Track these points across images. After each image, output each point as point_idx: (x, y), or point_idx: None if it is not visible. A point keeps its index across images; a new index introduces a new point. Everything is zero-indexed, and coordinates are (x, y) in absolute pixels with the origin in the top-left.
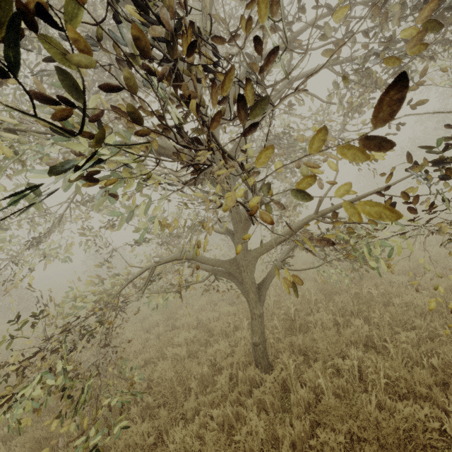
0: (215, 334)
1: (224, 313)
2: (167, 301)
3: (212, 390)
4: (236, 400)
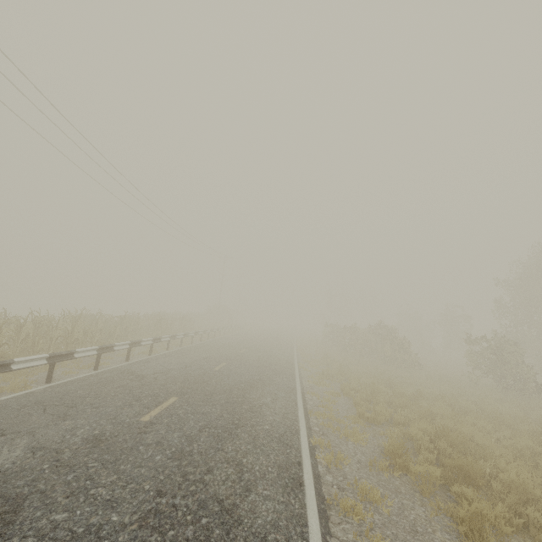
0: None
1: None
2: None
3: None
4: None
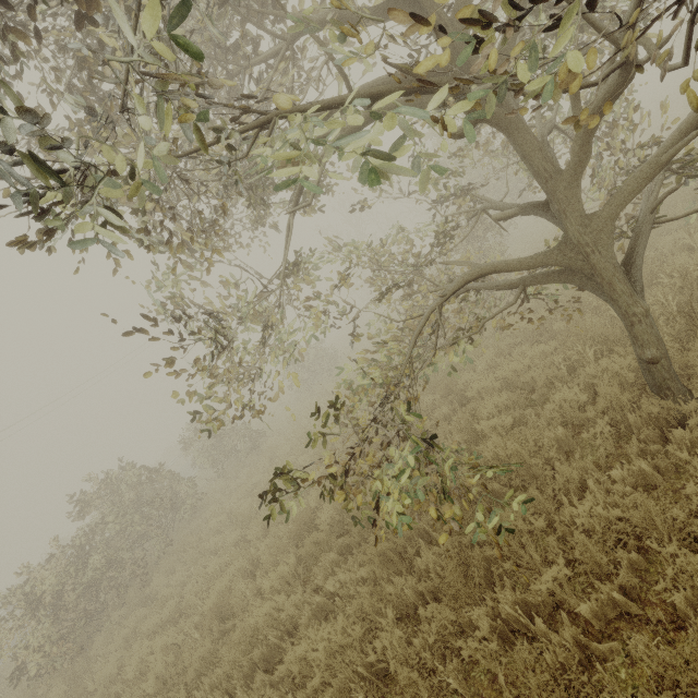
0: (539, 388)
1: (535, 357)
2: (463, 354)
3: (583, 455)
4: (640, 454)
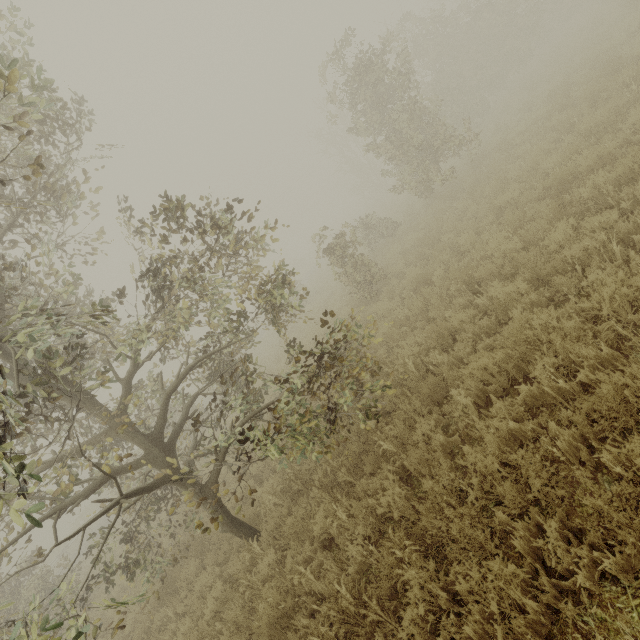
0: None
1: None
2: None
3: None
4: None
